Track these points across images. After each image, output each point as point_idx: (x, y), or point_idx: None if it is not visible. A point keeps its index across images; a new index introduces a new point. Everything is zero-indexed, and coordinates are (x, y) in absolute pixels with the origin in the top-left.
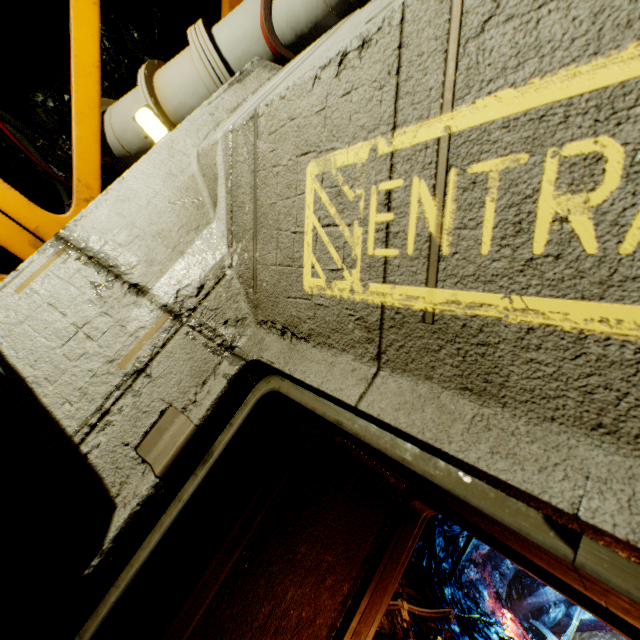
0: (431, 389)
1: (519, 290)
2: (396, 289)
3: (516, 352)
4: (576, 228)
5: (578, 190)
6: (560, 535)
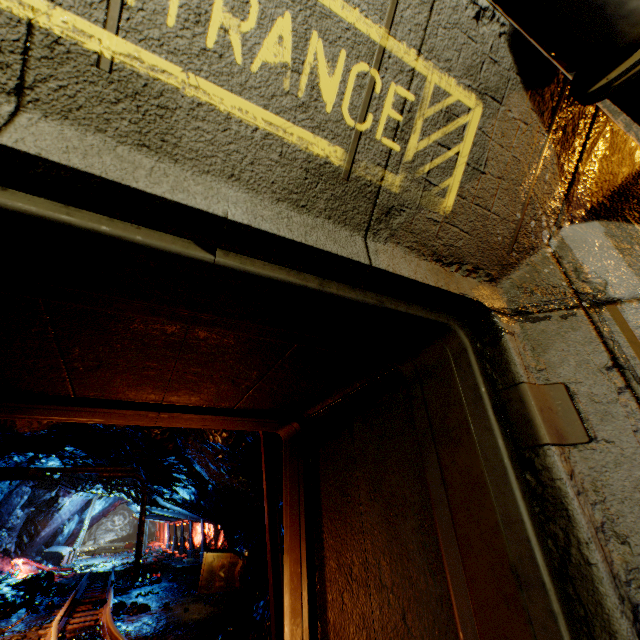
0: (105, 143)
1: (195, 71)
2: (58, 12)
3: (189, 120)
4: (233, 42)
5: (236, 16)
6: (207, 250)
